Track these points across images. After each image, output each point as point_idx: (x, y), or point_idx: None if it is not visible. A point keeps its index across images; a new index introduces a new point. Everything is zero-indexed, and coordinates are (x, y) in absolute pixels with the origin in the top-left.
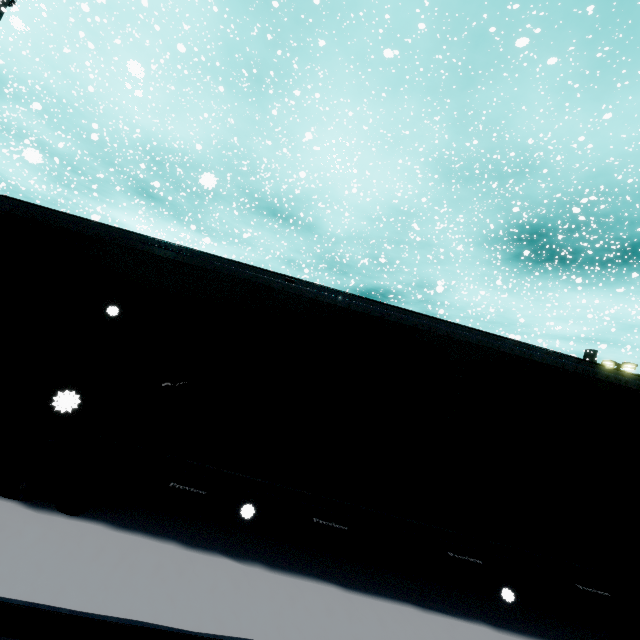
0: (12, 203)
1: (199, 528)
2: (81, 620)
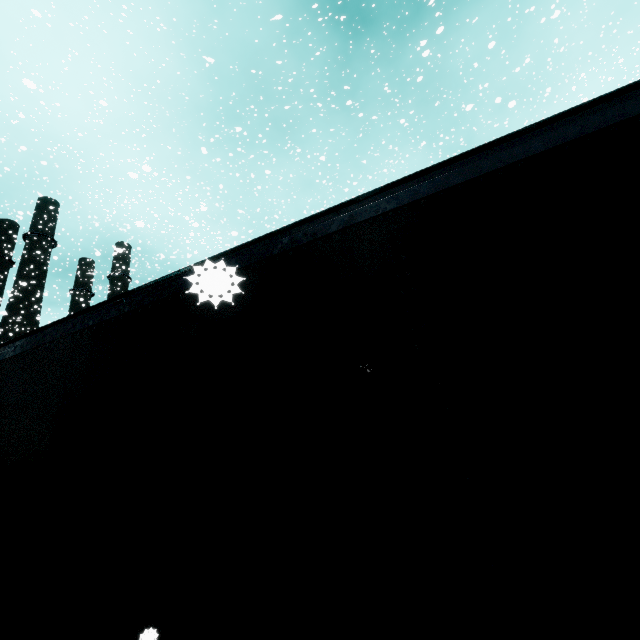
0: None
1: None
2: None
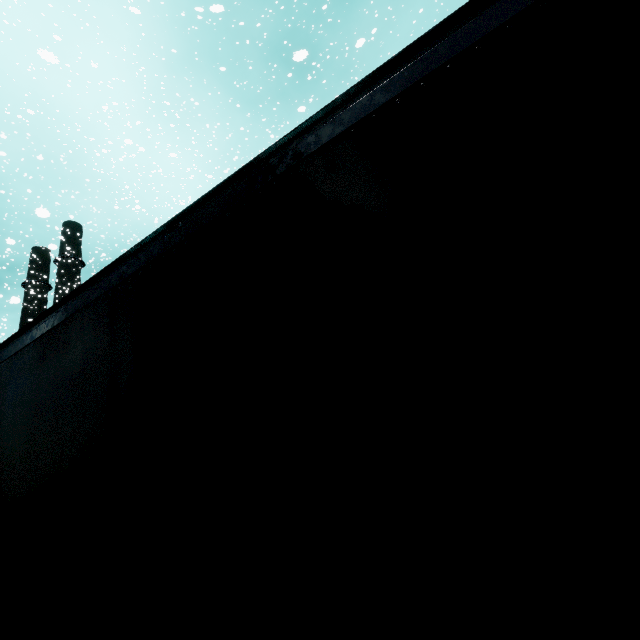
0: None
1: None
2: None
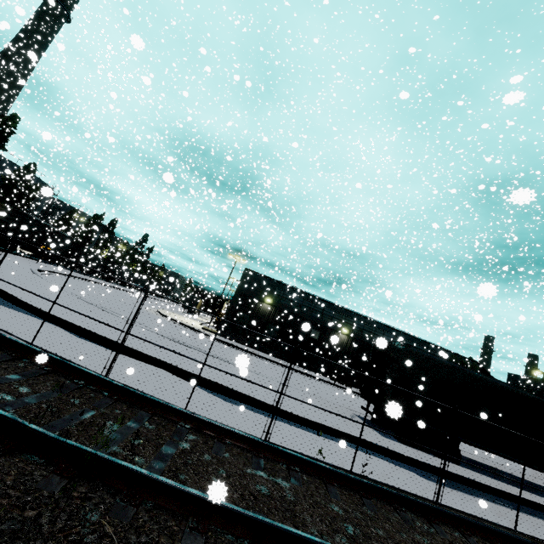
0: (425, 352)
1: (482, 471)
2: (512, 495)
